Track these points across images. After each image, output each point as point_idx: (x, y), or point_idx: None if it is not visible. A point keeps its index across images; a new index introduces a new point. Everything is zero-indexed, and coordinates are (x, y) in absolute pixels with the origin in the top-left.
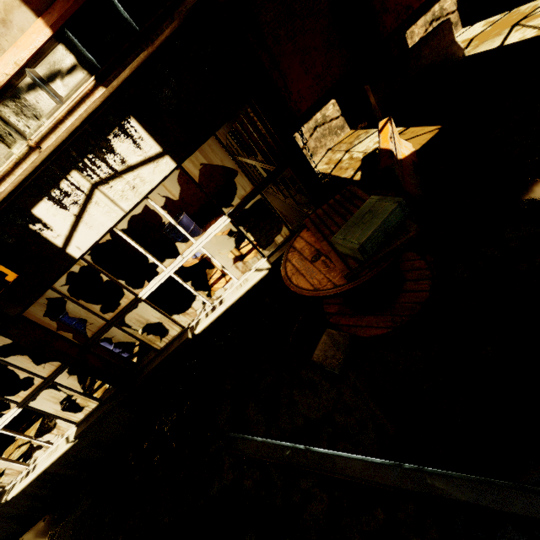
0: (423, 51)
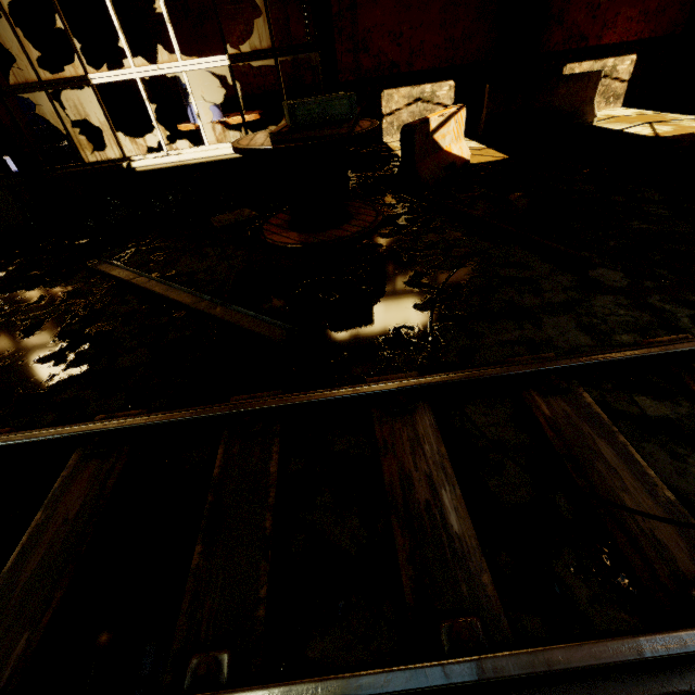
0: (560, 88)
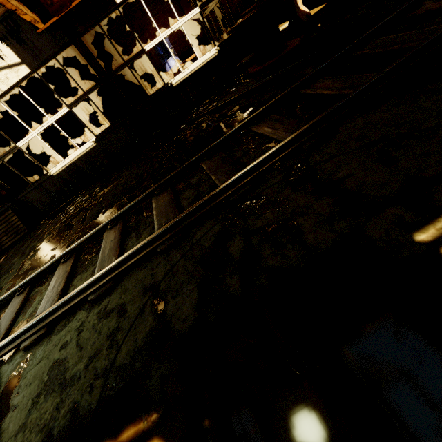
0: None
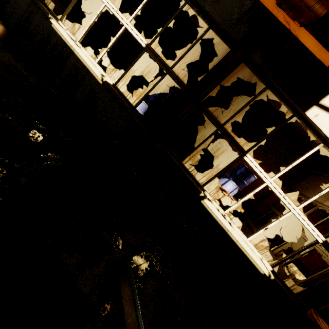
0: None
